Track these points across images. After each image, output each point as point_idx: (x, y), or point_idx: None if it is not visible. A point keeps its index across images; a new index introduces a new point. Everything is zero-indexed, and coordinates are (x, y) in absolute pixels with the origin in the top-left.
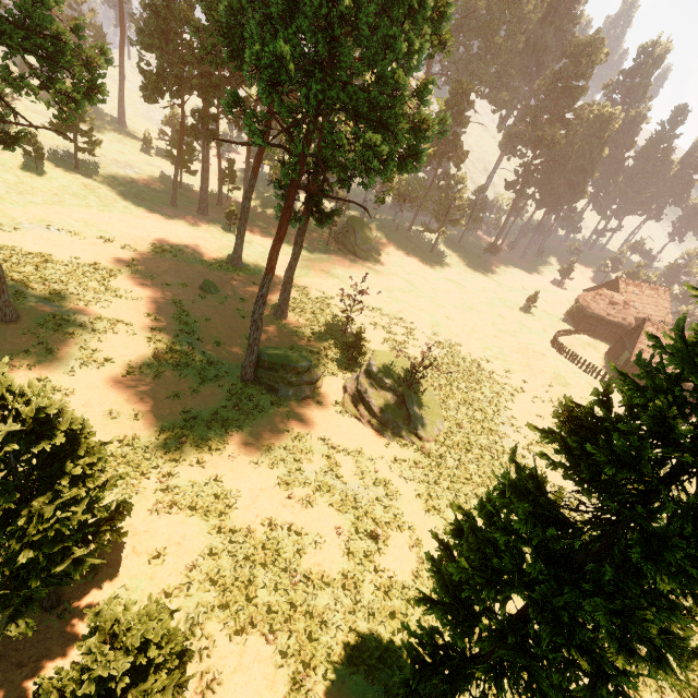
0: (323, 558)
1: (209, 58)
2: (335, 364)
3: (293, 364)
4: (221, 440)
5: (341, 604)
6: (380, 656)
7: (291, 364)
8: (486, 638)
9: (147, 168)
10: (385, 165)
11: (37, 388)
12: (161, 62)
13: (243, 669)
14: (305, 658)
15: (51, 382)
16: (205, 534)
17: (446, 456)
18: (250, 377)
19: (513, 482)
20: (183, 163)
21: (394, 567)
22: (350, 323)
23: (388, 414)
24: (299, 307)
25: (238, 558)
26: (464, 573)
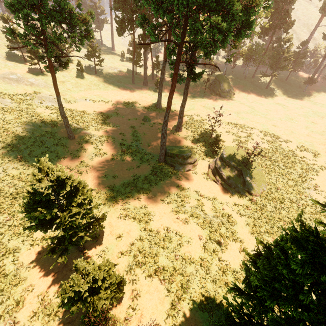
0: (191, 249)
1: (140, 4)
2: (204, 154)
3: (182, 154)
4: (148, 189)
5: (199, 273)
6: (217, 303)
7: (181, 154)
8: (271, 325)
9: (123, 68)
10: (226, 36)
11: (58, 168)
12: (123, 14)
13: (150, 292)
14: (179, 295)
15: (85, 162)
16: (138, 230)
17: (266, 204)
18: (162, 160)
19: (295, 236)
20: (136, 62)
21: (229, 260)
22: (214, 132)
23: (232, 180)
24: (188, 125)
25: (151, 243)
26: (259, 281)
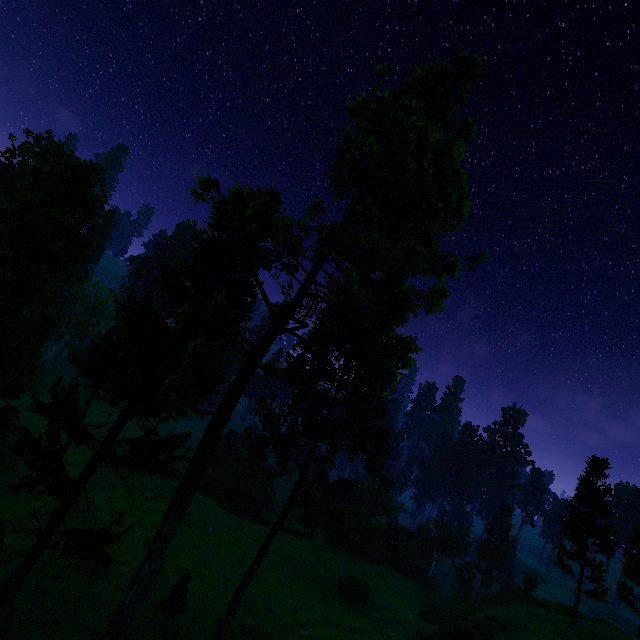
0: None
1: None
2: None
3: None
4: None
5: None
6: None
7: None
8: None
9: None
10: None
11: None
12: None
13: None
14: None
15: None
16: None
17: None
18: None
19: None
20: None
21: None
22: None
23: None
24: None
25: None
26: None
